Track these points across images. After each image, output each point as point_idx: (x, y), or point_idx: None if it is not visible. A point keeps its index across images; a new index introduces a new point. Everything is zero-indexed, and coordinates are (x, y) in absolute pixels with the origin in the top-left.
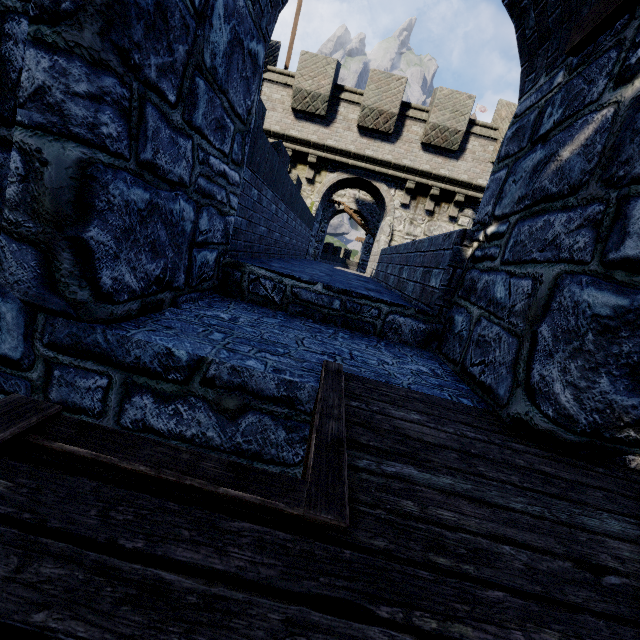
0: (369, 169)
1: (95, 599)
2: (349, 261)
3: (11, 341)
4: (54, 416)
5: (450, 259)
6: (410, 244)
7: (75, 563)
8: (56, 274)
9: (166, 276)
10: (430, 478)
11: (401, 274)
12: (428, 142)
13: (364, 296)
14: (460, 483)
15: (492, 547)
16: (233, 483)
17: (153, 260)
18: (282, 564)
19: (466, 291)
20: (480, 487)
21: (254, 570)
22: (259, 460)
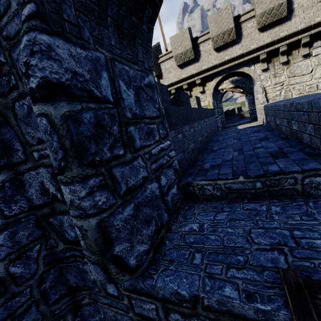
0: (231, 66)
1: None
2: (242, 112)
3: (111, 288)
4: None
5: None
6: (288, 105)
7: None
8: (111, 275)
9: (158, 224)
10: None
11: (291, 126)
12: (262, 26)
13: (277, 173)
14: None
15: None
16: None
17: (149, 226)
18: None
19: None
20: None
21: None
22: None
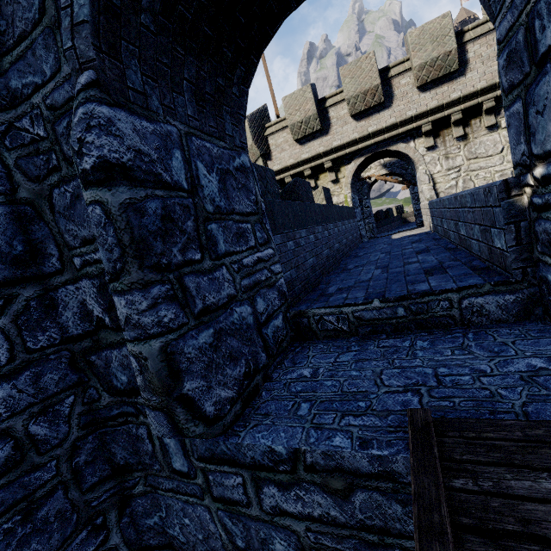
0: (379, 141)
1: None
2: (404, 214)
3: (179, 460)
4: None
5: (504, 217)
6: (452, 199)
7: None
8: (179, 424)
9: (250, 366)
10: None
11: (458, 231)
12: (423, 83)
13: (424, 293)
14: None
15: None
16: None
17: (236, 365)
18: None
19: (546, 246)
20: None
21: None
22: (388, 535)
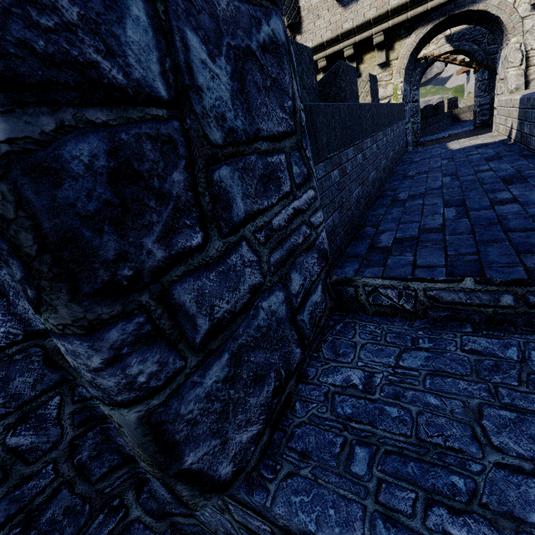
0: None
1: None
2: (457, 110)
3: None
4: None
5: None
6: None
7: None
8: (182, 498)
9: (281, 375)
10: None
11: None
12: None
13: None
14: None
15: None
16: None
17: (262, 386)
18: None
19: None
20: None
21: None
22: None
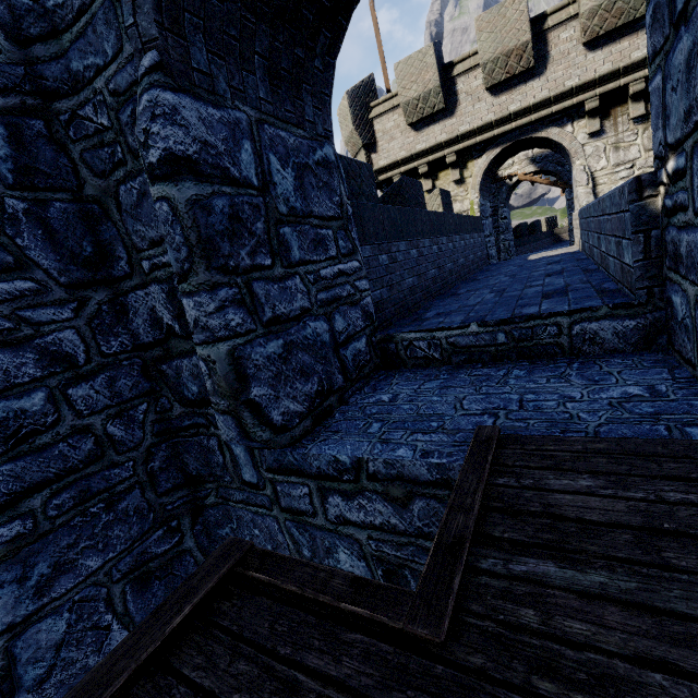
0: (523, 125)
1: (261, 689)
2: (558, 230)
3: (249, 471)
4: (250, 550)
5: (632, 224)
6: (596, 204)
7: (254, 662)
8: (246, 428)
9: (324, 386)
10: (572, 576)
11: (600, 246)
12: (593, 37)
13: (530, 317)
14: (619, 580)
15: (632, 674)
16: (351, 598)
17: (307, 382)
18: (379, 675)
19: (671, 260)
20: (652, 585)
21: (357, 678)
22: None
